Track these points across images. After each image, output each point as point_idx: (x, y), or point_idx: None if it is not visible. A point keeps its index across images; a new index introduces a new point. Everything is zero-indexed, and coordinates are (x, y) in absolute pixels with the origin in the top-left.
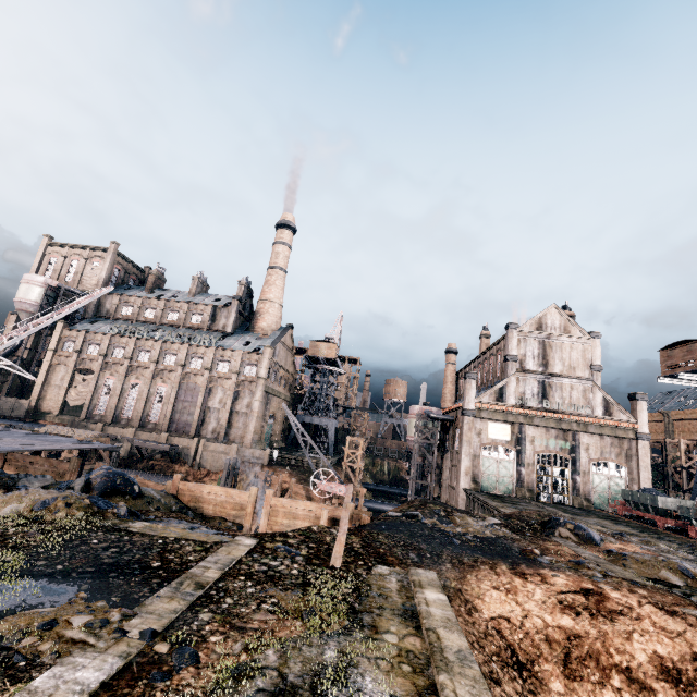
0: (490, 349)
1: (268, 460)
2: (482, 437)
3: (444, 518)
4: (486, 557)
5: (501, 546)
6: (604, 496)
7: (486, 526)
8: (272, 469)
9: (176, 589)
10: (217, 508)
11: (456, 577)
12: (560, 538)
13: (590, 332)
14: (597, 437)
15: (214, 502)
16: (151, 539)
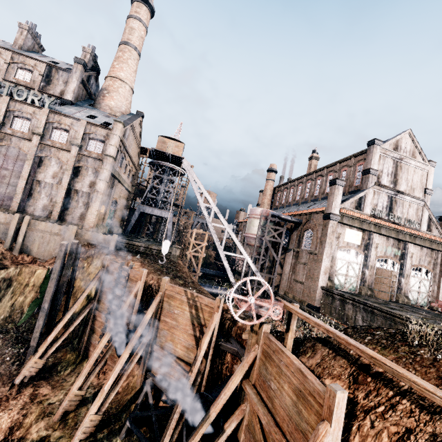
0: (330, 166)
1: (114, 246)
2: (340, 240)
3: None
4: None
5: None
6: (416, 294)
7: None
8: (120, 257)
9: None
10: None
11: None
12: None
13: (429, 161)
14: (419, 248)
15: None
16: None
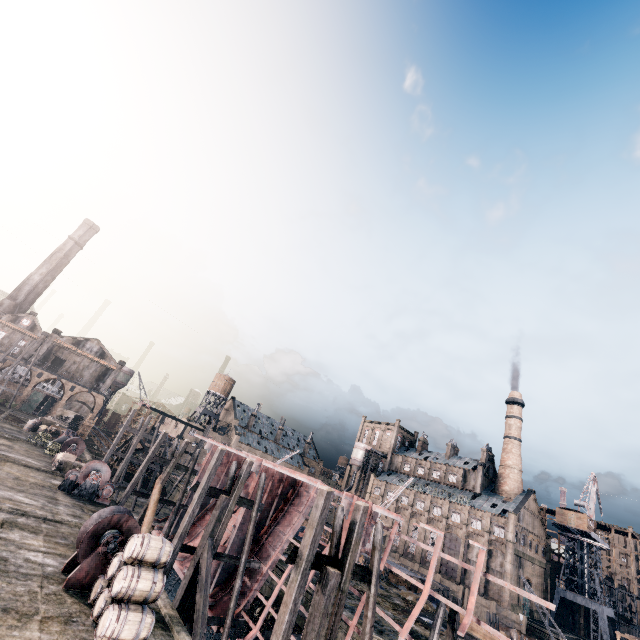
0: None
1: (525, 627)
2: None
3: None
4: None
5: None
6: None
7: None
8: (530, 639)
9: None
10: (481, 637)
11: None
12: None
13: None
14: None
15: (479, 632)
16: None
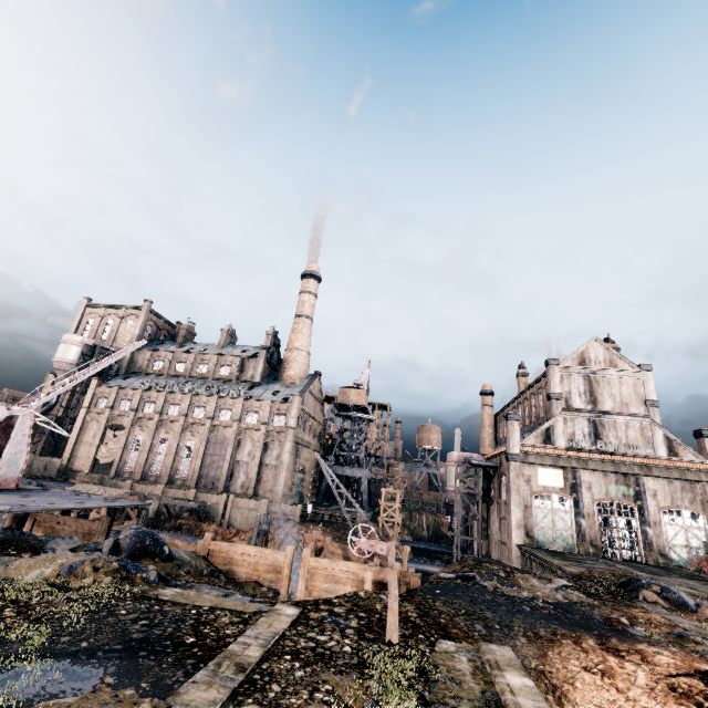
0: (530, 387)
1: (300, 516)
2: (532, 484)
3: (505, 580)
4: (565, 628)
5: (579, 614)
6: (683, 550)
7: (555, 589)
8: (305, 527)
9: (214, 672)
10: (250, 570)
11: (535, 655)
12: (646, 603)
13: (640, 365)
14: (664, 481)
15: (246, 564)
16: (184, 609)
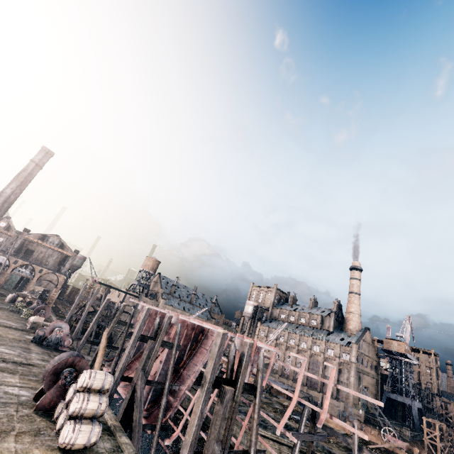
0: None
1: (363, 418)
2: None
3: None
4: None
5: None
6: None
7: None
8: (367, 425)
9: None
10: (334, 426)
11: None
12: None
13: None
14: None
15: (333, 423)
16: None
